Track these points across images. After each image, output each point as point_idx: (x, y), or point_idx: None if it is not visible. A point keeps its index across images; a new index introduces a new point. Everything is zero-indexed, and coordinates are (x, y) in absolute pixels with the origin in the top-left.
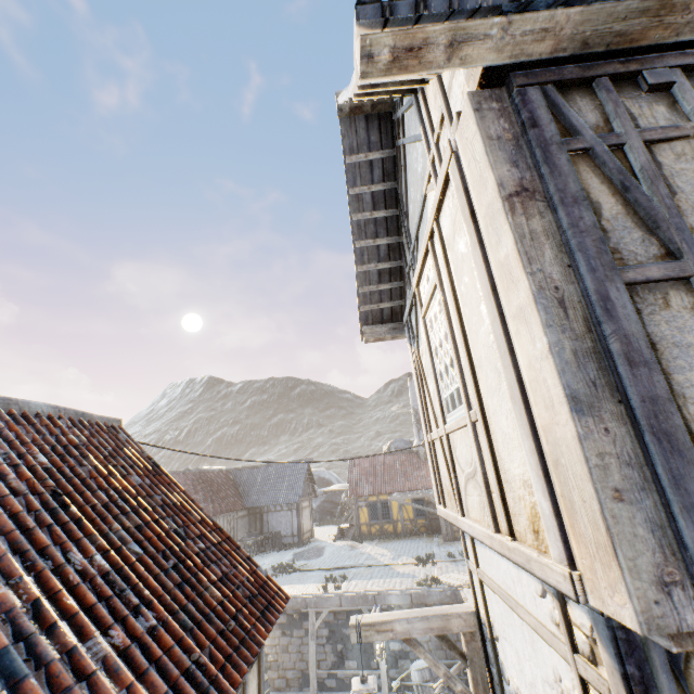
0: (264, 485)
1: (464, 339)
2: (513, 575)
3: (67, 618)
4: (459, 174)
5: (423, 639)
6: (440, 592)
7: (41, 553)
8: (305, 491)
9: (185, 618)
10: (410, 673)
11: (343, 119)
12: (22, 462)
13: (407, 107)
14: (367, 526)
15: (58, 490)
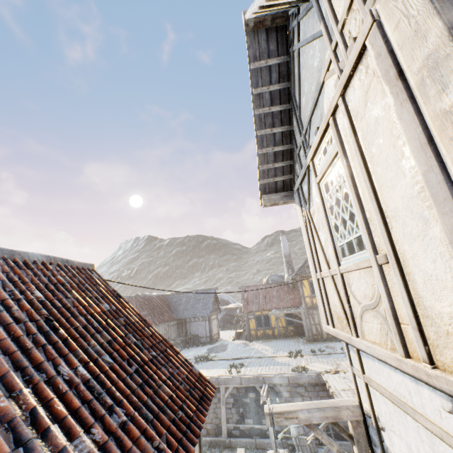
0: (186, 304)
1: (374, 195)
2: (409, 387)
3: (58, 421)
4: (382, 39)
5: None
6: (308, 376)
7: (37, 368)
8: (213, 309)
9: (147, 412)
10: (289, 429)
11: (248, 33)
12: (23, 297)
13: (304, 13)
14: (254, 331)
15: (49, 317)
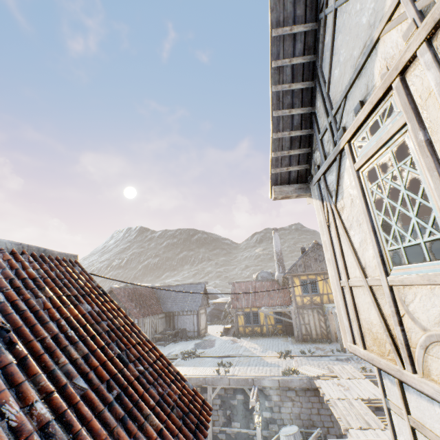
0: (175, 298)
1: None
2: None
3: None
4: None
5: (286, 411)
6: (299, 380)
7: None
8: (202, 303)
9: None
10: (279, 437)
11: None
12: None
13: None
14: (243, 327)
15: (5, 326)
